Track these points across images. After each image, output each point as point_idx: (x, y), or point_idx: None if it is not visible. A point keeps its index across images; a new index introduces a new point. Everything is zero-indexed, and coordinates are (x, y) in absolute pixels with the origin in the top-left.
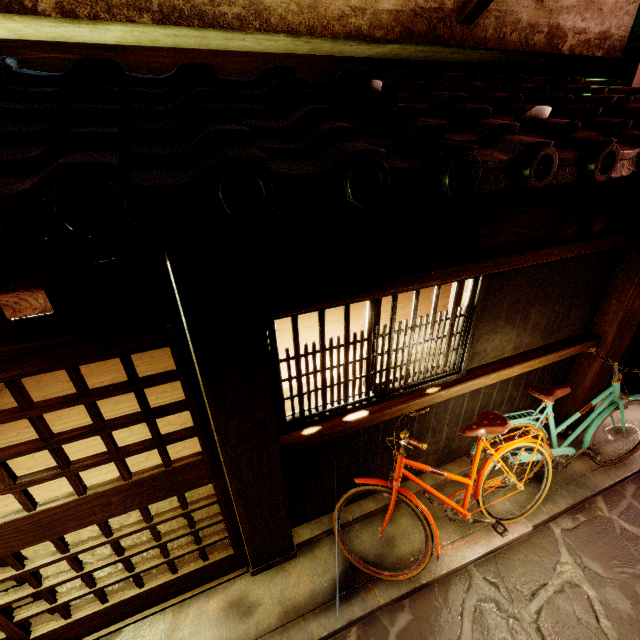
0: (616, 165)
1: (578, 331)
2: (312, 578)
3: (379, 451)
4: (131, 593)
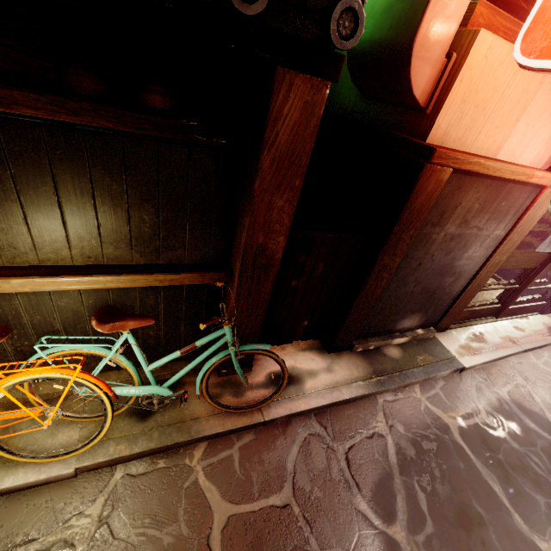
0: None
1: (211, 259)
2: None
3: None
4: None
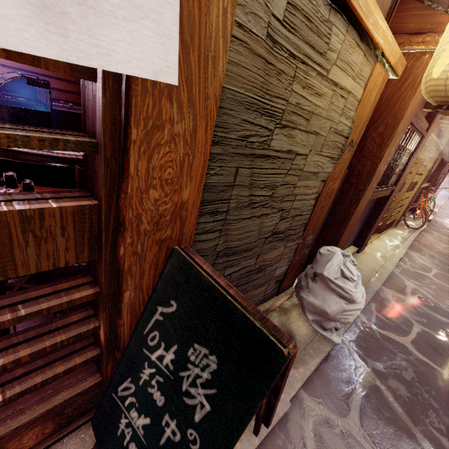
0: None
1: (427, 180)
2: (404, 229)
3: None
4: (390, 221)
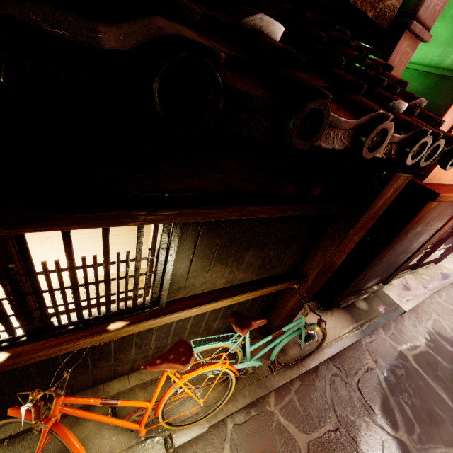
0: (323, 132)
1: (290, 269)
2: None
3: (64, 369)
4: None
